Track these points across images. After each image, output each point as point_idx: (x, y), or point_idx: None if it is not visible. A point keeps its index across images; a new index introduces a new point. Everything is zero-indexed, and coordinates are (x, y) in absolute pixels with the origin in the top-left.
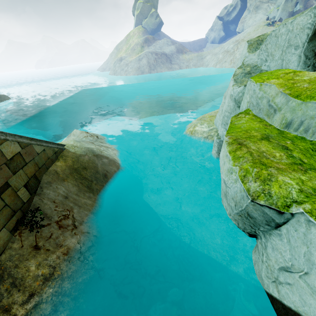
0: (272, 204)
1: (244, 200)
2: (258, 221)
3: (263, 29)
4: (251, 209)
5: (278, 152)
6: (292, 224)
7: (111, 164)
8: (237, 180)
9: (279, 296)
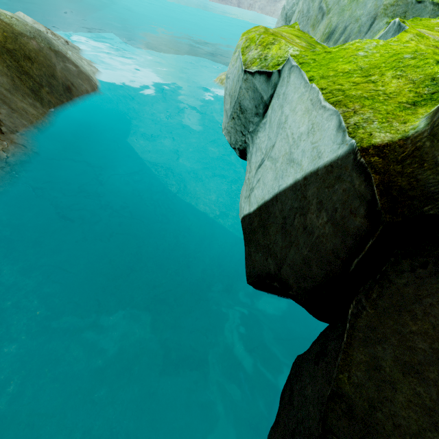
0: (263, 67)
1: (239, 81)
2: (249, 115)
3: None
4: (243, 93)
5: (300, 41)
6: (277, 93)
7: (82, 78)
8: (238, 57)
9: (249, 209)
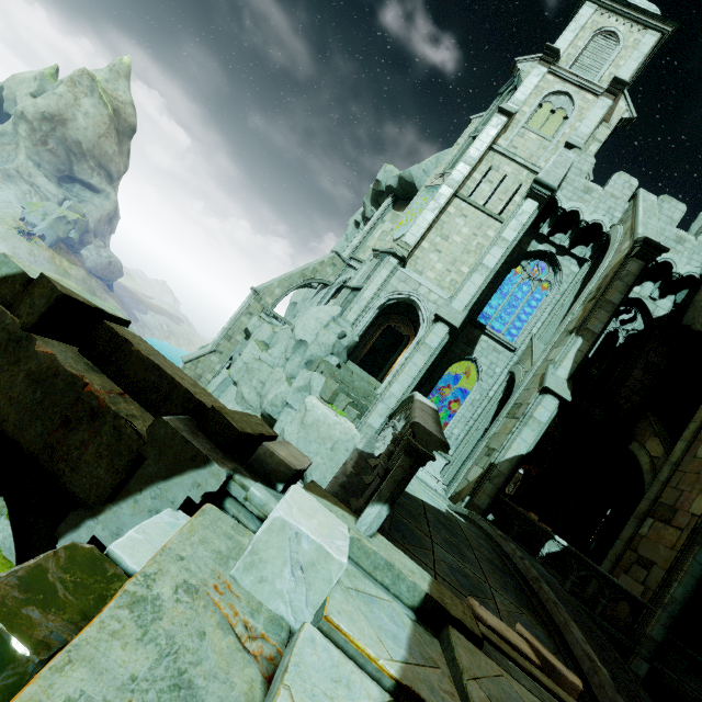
0: None
1: None
2: None
3: (10, 233)
4: None
5: None
6: None
7: None
8: None
9: None
